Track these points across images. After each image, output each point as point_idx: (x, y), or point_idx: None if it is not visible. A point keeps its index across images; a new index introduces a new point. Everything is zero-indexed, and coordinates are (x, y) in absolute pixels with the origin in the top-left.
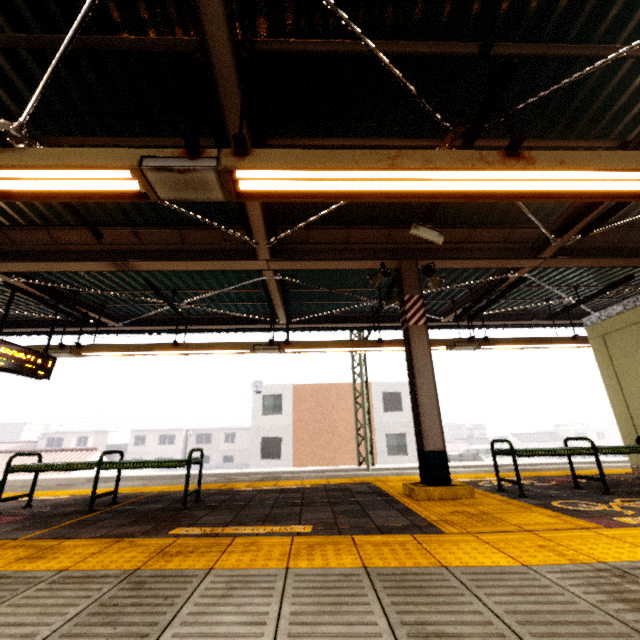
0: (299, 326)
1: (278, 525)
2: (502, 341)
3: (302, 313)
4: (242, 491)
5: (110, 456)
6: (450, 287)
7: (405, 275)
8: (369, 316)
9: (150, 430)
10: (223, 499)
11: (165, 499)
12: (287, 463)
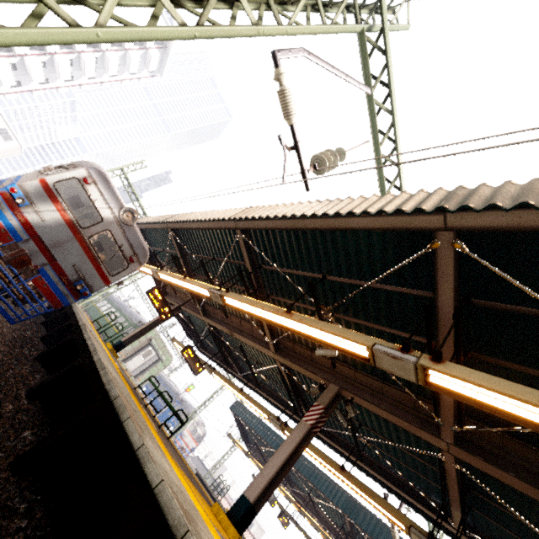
0: None
1: None
2: None
3: None
4: None
5: None
6: None
7: None
8: None
9: None
10: None
11: None
12: None
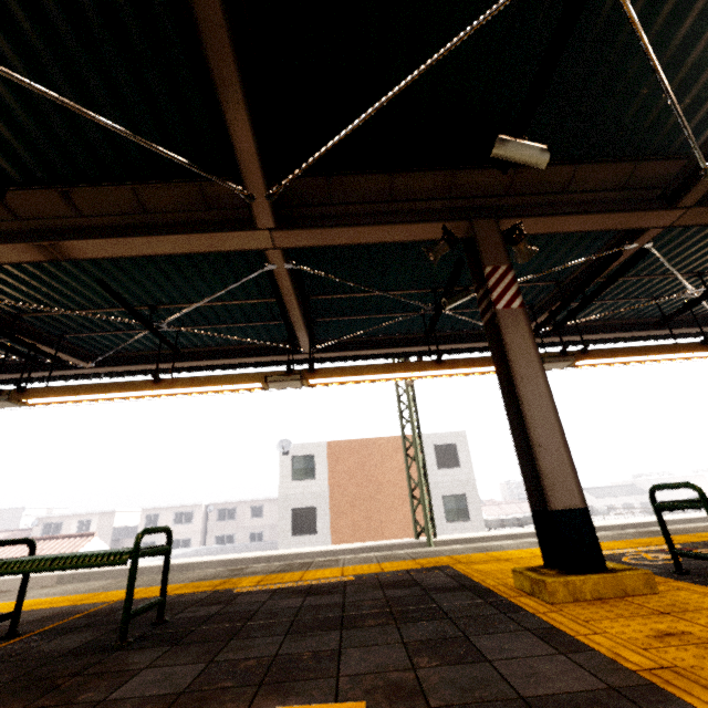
0: (328, 355)
1: (287, 700)
2: (607, 352)
3: (331, 338)
4: (246, 594)
5: (117, 541)
6: (536, 275)
7: (482, 239)
8: (419, 337)
9: (163, 507)
10: (206, 615)
11: (110, 619)
12: (324, 539)
